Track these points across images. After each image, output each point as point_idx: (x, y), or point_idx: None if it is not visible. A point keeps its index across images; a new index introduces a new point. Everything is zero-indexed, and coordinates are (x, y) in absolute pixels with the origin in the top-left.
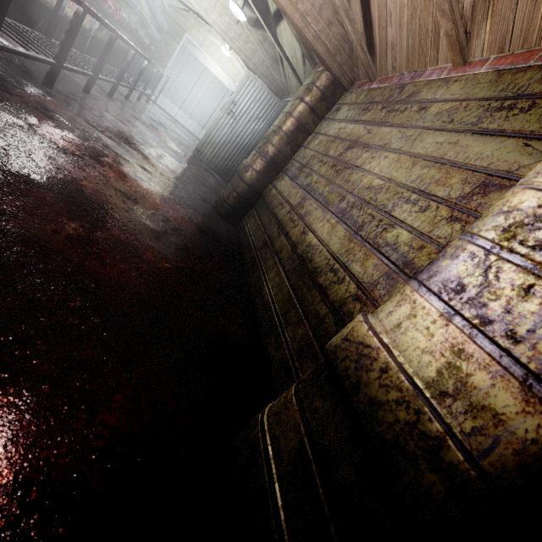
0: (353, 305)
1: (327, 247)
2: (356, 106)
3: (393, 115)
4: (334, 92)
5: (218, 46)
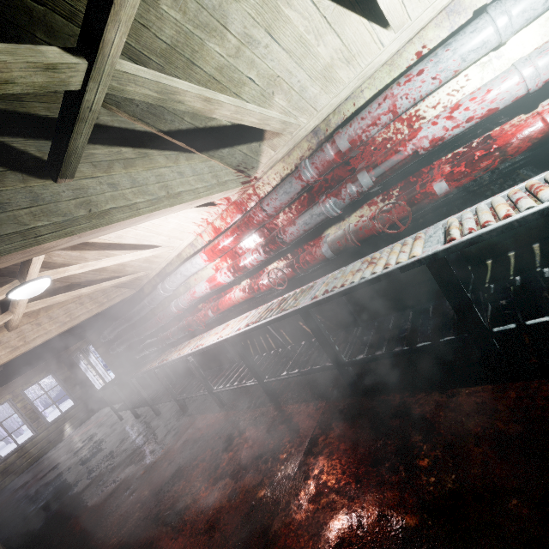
0: None
1: None
2: None
3: None
4: None
5: None
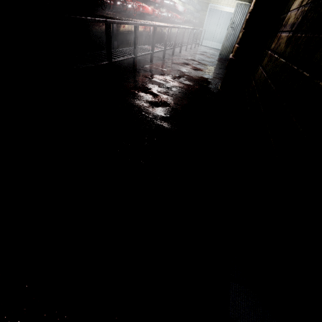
0: None
1: None
2: None
3: None
4: None
5: None
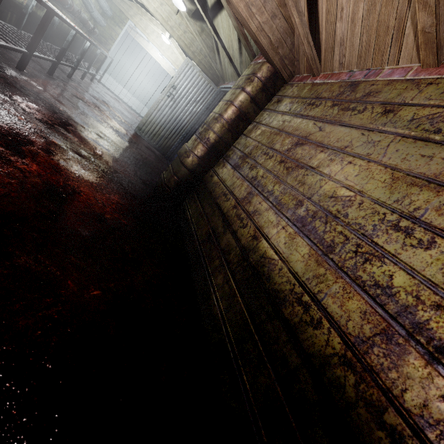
0: (342, 372)
1: (287, 264)
2: (299, 99)
3: (349, 114)
4: (274, 84)
5: (159, 34)
